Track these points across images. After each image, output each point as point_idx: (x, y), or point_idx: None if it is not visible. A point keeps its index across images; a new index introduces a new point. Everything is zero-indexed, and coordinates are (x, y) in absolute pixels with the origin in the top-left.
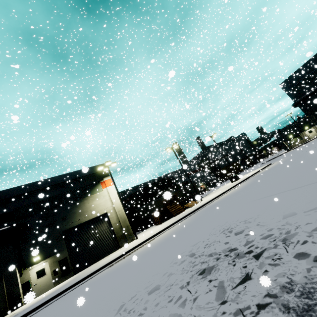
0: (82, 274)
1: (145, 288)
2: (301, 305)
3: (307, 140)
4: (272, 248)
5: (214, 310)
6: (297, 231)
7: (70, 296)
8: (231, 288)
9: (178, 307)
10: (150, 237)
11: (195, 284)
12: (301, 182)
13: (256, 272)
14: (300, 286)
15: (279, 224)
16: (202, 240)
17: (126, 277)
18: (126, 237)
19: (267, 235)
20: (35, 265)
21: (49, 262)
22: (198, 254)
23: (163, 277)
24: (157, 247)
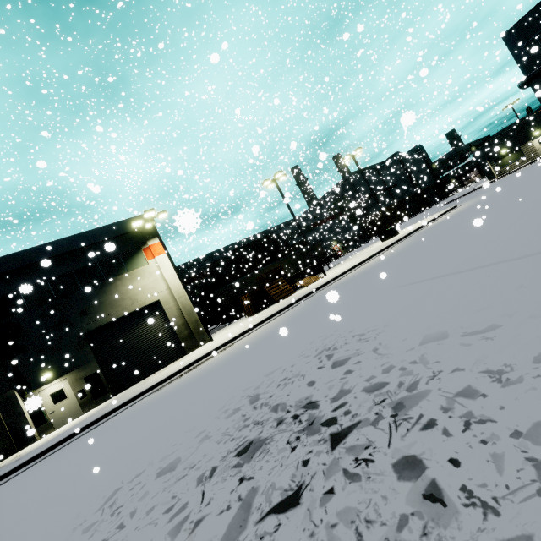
0: (120, 398)
1: (162, 458)
2: None
3: (532, 159)
4: (369, 423)
5: None
6: (431, 388)
7: (87, 440)
8: (257, 518)
9: (167, 535)
10: (227, 342)
11: (219, 481)
12: (487, 255)
13: (314, 487)
14: None
15: (409, 357)
16: (283, 367)
17: (159, 421)
18: (195, 339)
19: (377, 382)
20: (46, 386)
21: (70, 380)
22: (263, 399)
23: (194, 440)
24: (225, 366)
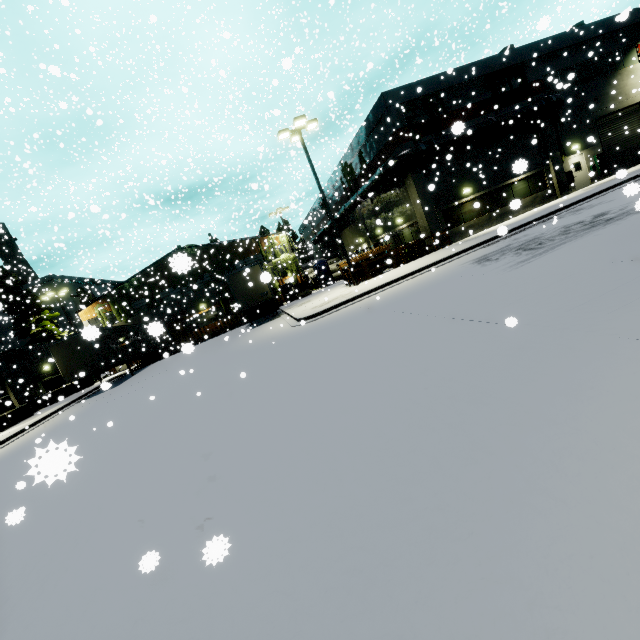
0: None
1: None
2: None
3: None
4: None
5: None
6: None
7: None
8: None
9: None
10: None
11: None
12: None
13: None
14: None
15: None
16: None
17: None
18: None
19: None
20: (572, 156)
21: (585, 156)
22: None
23: None
24: None
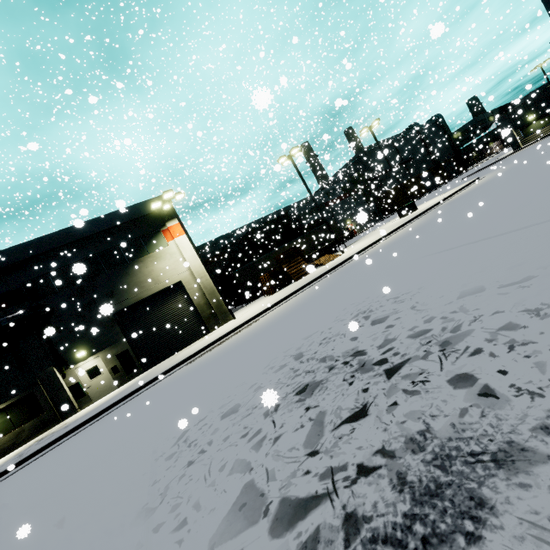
0: (153, 372)
1: (220, 406)
2: (426, 480)
3: None
4: (419, 358)
5: (295, 464)
6: (473, 328)
7: (132, 406)
8: (332, 428)
9: (251, 449)
10: (252, 318)
11: (286, 412)
12: (517, 221)
13: (378, 403)
14: (438, 442)
15: (448, 309)
16: (320, 331)
17: (203, 383)
18: (218, 317)
19: (420, 330)
20: (82, 363)
21: (103, 358)
22: (308, 356)
23: (248, 391)
24: (257, 337)
